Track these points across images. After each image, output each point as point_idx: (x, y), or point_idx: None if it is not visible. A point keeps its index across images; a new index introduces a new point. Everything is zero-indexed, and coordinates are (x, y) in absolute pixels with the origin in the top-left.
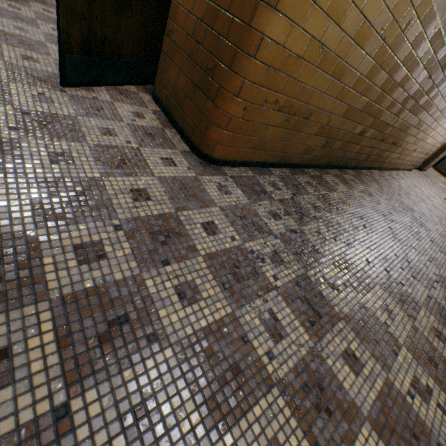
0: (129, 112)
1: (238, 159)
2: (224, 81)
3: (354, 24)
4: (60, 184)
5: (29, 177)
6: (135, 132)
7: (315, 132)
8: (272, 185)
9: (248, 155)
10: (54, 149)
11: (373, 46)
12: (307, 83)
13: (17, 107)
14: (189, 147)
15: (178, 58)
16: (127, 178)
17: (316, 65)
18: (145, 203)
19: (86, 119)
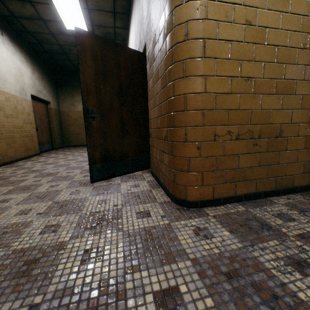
0: (129, 186)
1: (219, 195)
2: (173, 137)
3: (267, 53)
4: (27, 252)
5: (10, 249)
6: (125, 197)
7: (303, 146)
8: (277, 216)
9: (229, 189)
10: (53, 222)
11: (307, 57)
12: (253, 108)
13: (55, 200)
14: (169, 197)
15: (155, 143)
16: (92, 237)
17: (251, 92)
18: (92, 264)
19: (94, 197)
